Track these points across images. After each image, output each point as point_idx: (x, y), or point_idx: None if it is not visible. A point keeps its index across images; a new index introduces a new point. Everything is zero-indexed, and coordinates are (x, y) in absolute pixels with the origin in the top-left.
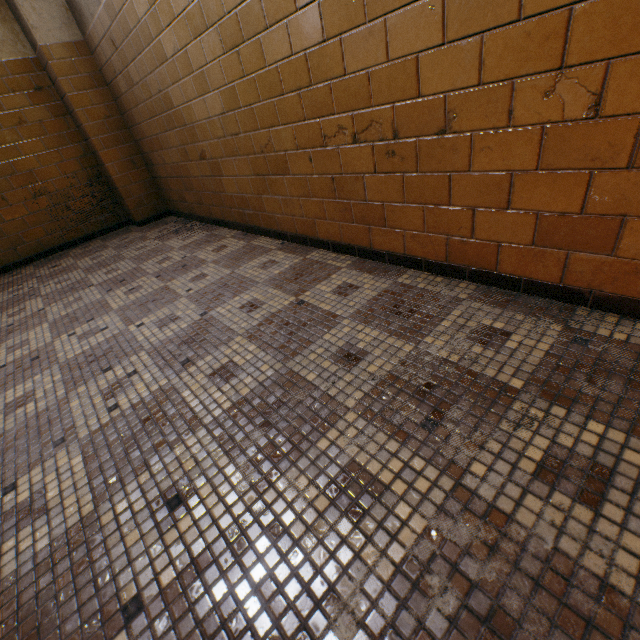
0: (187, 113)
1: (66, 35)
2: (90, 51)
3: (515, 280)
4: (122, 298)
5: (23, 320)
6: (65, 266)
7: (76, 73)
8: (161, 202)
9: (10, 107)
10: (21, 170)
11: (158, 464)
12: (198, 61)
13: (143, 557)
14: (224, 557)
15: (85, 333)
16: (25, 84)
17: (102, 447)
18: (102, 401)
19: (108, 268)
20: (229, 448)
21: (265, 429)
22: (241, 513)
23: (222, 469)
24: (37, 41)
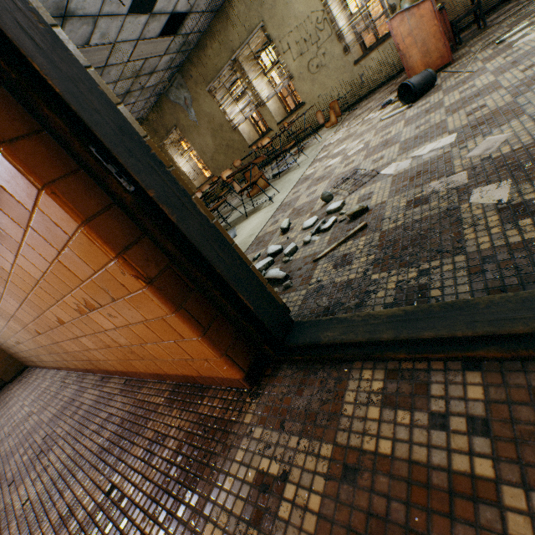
0: None
1: None
2: None
3: (67, 368)
4: None
5: None
6: None
7: None
8: (20, 363)
9: None
10: None
11: None
12: None
13: None
14: None
15: None
16: None
17: None
18: None
19: None
20: None
21: None
22: None
23: None
24: None
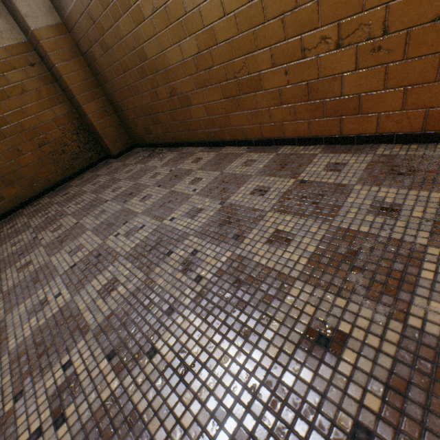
0: (160, 61)
1: (49, 20)
2: (67, 30)
3: None
4: (140, 204)
5: (66, 232)
6: (74, 193)
7: (60, 48)
8: (128, 139)
9: (14, 81)
10: (28, 127)
11: (278, 313)
12: (176, 14)
13: (331, 389)
14: (416, 378)
15: (127, 232)
16: (22, 62)
17: (212, 309)
18: (183, 276)
19: (111, 188)
20: (336, 291)
21: (359, 272)
22: (397, 340)
23: (344, 308)
24: (29, 26)
